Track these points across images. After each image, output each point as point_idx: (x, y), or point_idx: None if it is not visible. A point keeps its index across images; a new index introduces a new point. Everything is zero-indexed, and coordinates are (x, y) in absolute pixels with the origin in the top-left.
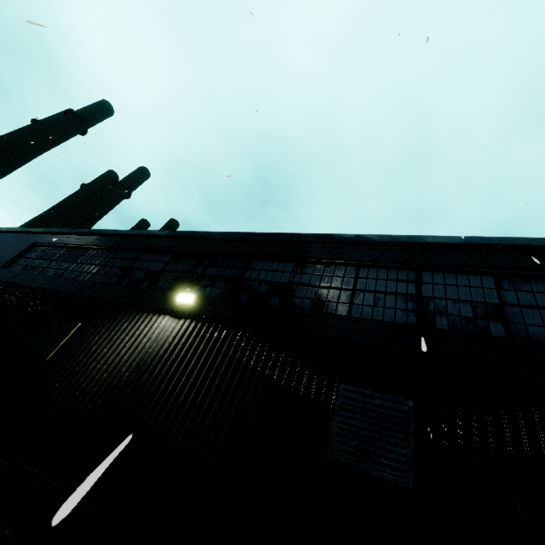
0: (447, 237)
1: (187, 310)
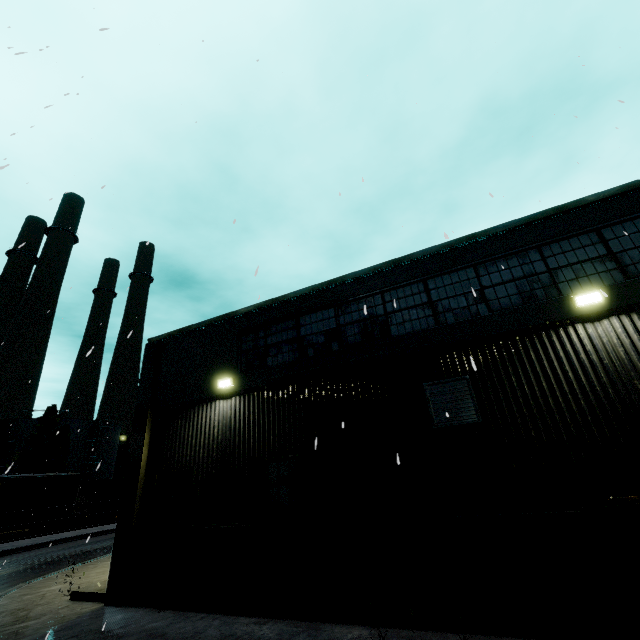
0: None
1: (597, 309)
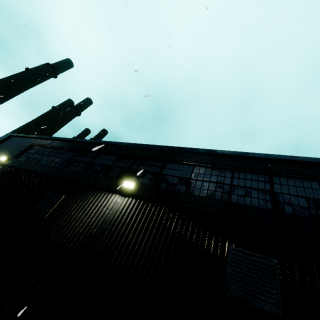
0: (288, 156)
1: (129, 192)
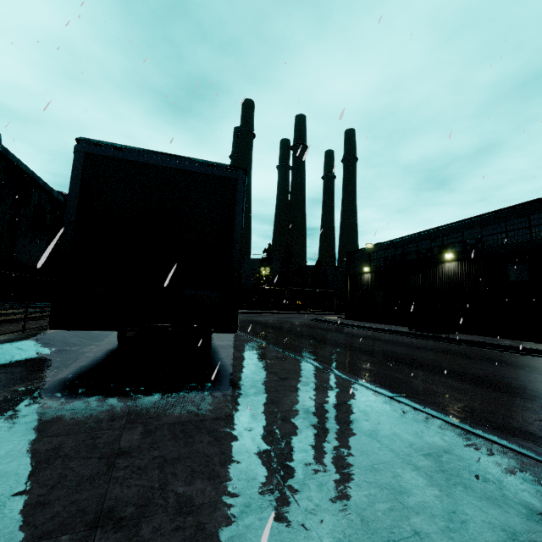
0: (535, 199)
1: (451, 259)
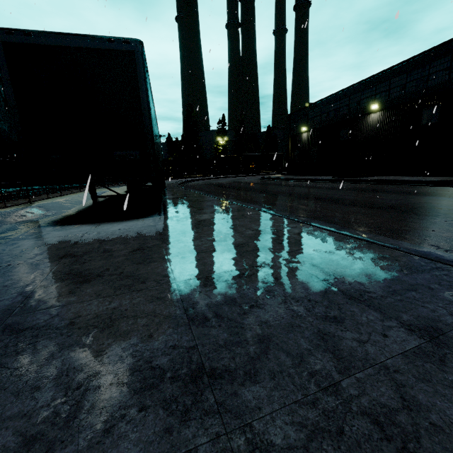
0: None
1: (377, 109)
